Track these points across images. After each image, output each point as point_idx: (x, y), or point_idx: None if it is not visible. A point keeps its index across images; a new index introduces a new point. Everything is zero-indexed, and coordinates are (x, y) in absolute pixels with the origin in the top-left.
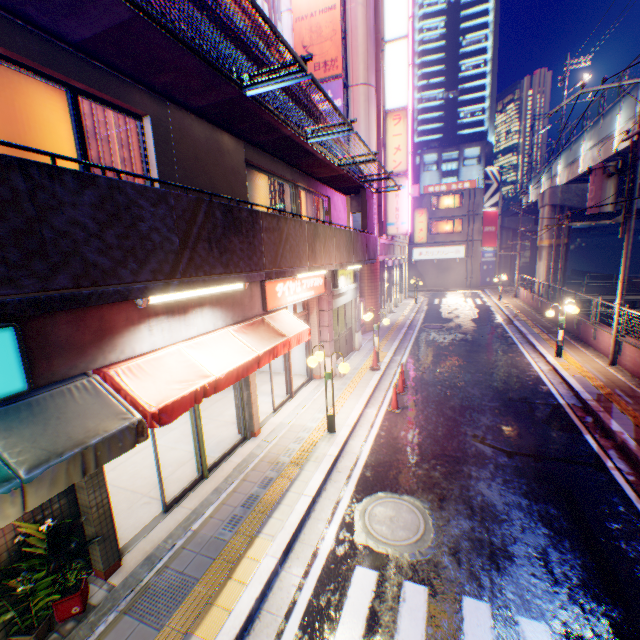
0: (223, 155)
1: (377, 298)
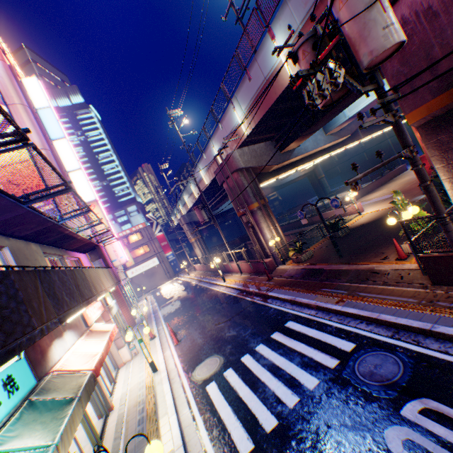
0: (35, 253)
1: (127, 305)
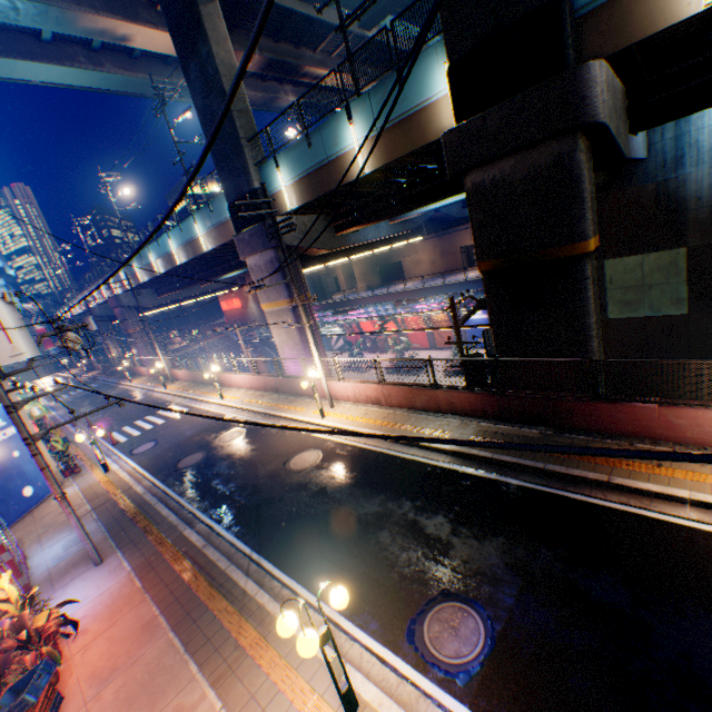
0: None
1: None
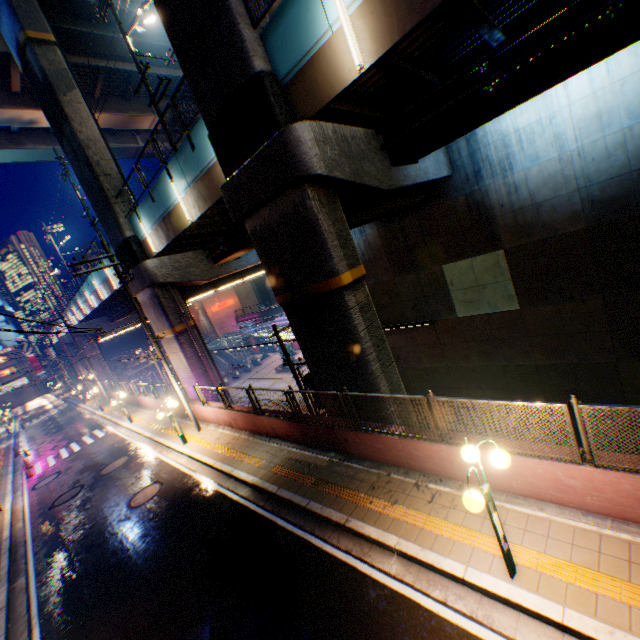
0: None
1: None
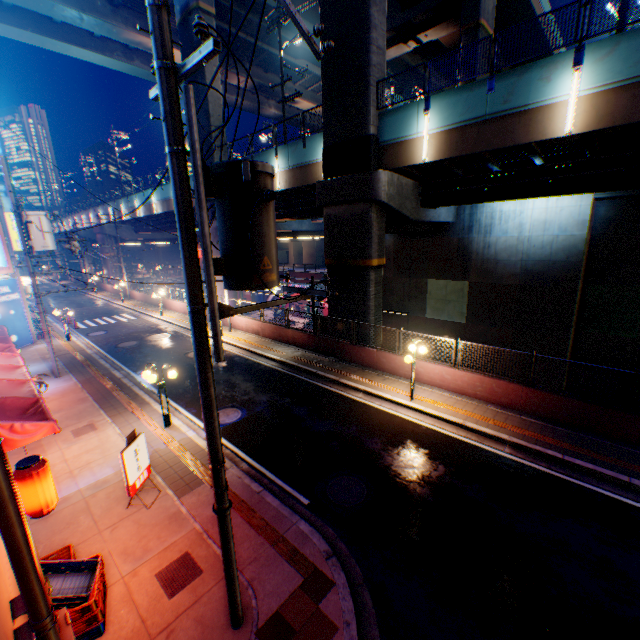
0: None
1: None
